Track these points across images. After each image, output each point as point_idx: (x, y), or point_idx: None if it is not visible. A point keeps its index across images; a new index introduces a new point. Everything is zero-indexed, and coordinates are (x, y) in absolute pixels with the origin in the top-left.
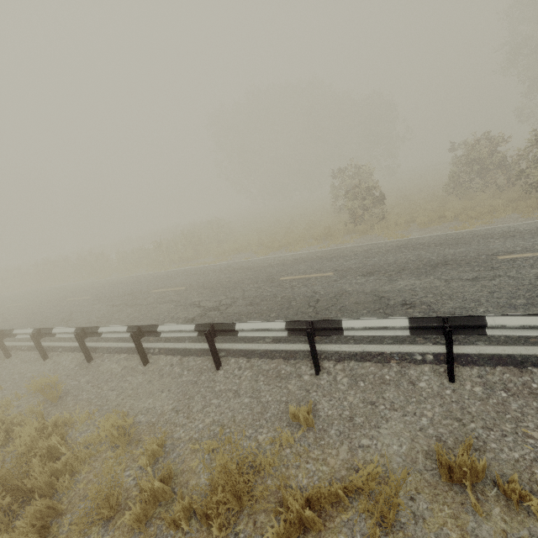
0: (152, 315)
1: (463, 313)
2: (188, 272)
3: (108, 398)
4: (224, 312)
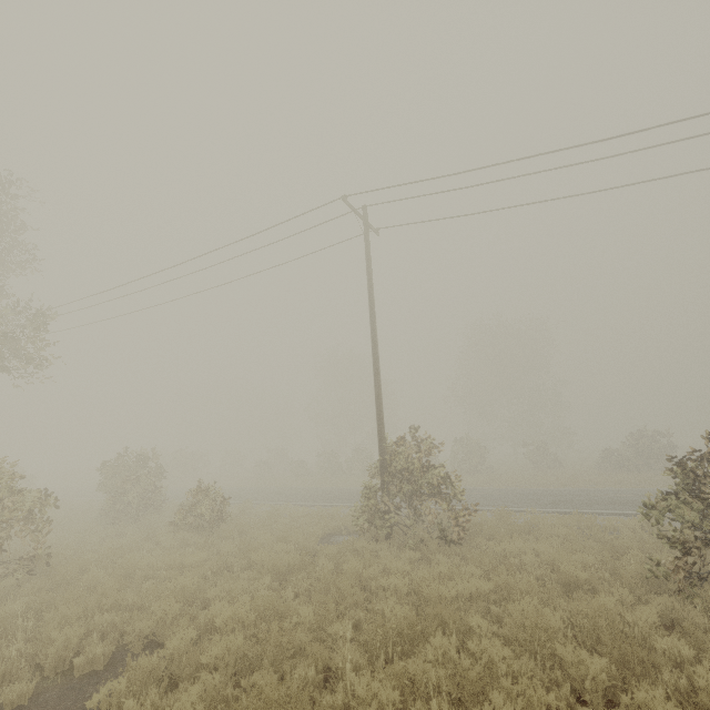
0: None
1: None
2: None
3: None
4: None
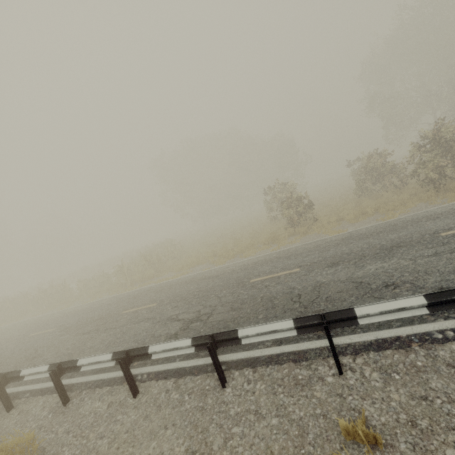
0: (129, 337)
1: (451, 285)
2: (154, 289)
3: (97, 450)
4: (207, 321)
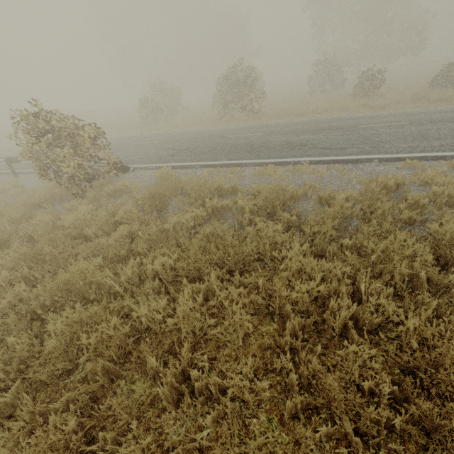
0: None
1: None
2: None
3: None
4: None
